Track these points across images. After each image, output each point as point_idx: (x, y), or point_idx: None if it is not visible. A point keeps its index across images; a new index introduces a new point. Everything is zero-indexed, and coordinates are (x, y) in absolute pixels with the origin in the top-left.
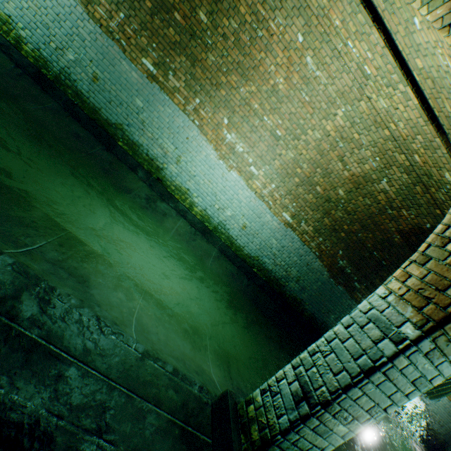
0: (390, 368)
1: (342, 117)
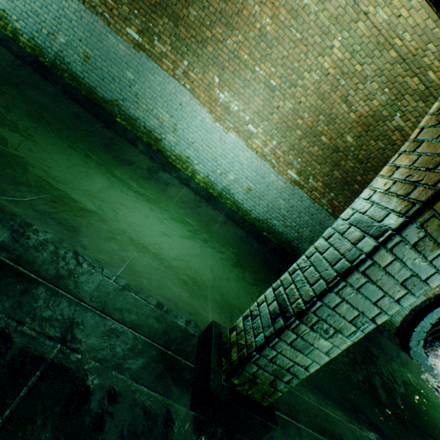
0: (370, 266)
1: (339, 48)
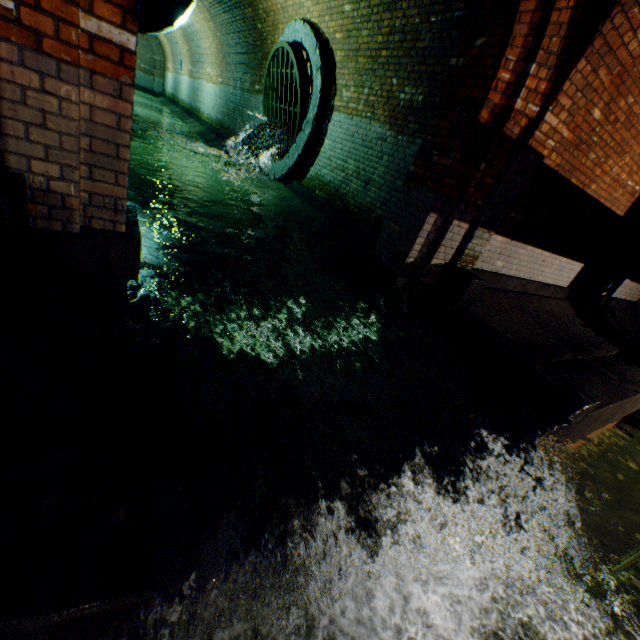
0: None
1: (195, 8)
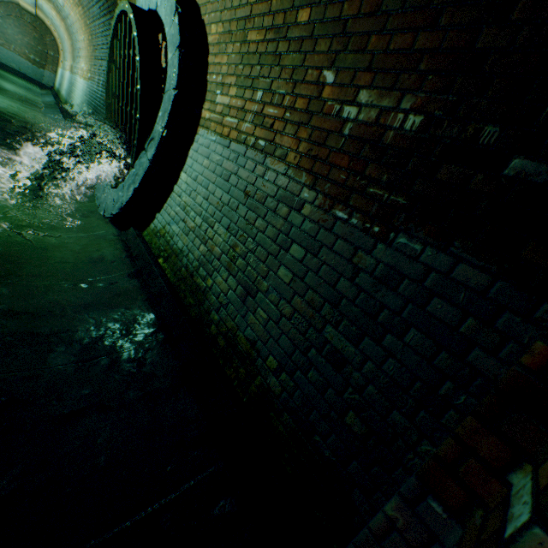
0: None
1: None
